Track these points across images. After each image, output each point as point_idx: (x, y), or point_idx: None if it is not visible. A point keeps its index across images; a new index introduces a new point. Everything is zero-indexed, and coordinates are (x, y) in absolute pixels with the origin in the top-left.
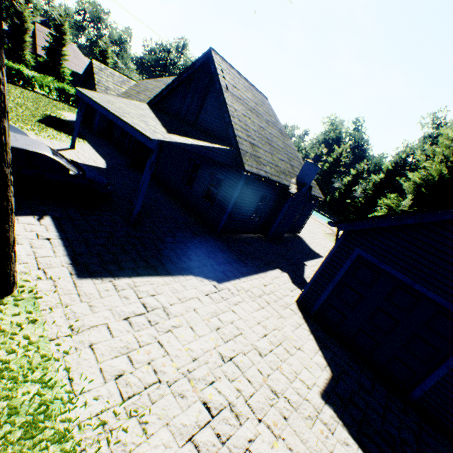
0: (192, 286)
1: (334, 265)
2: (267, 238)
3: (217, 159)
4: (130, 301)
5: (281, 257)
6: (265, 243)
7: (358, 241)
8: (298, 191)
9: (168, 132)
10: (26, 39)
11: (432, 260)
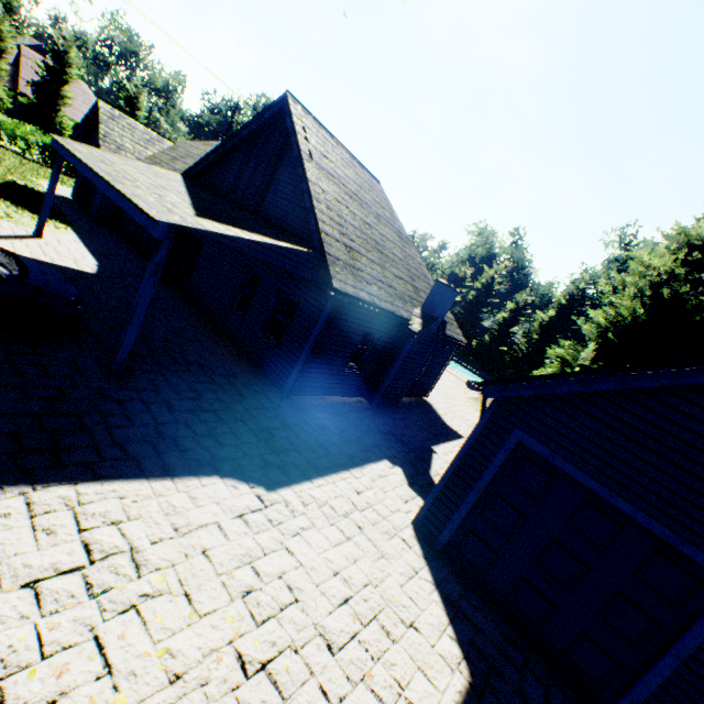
0: (212, 498)
1: (478, 458)
2: (373, 404)
3: (285, 267)
4: (56, 540)
5: (393, 439)
6: (369, 413)
7: (518, 418)
8: (424, 328)
9: (199, 214)
10: (1, 66)
11: (641, 455)
